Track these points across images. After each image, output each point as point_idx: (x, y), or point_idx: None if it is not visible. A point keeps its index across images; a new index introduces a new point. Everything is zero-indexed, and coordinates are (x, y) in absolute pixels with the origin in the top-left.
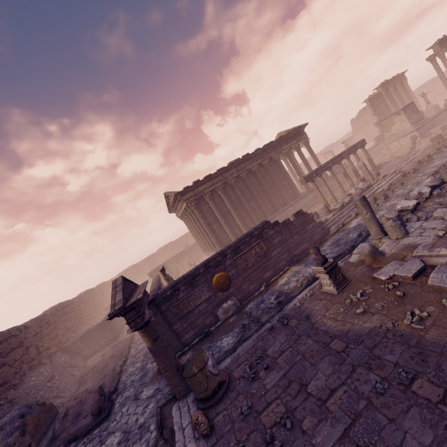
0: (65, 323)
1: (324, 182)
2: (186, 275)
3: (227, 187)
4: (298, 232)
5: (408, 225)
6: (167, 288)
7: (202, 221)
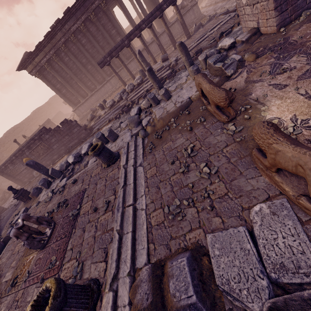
0: (17, 139)
1: (121, 64)
2: (7, 160)
3: (62, 53)
4: (67, 134)
5: (59, 179)
6: (1, 166)
7: (51, 88)
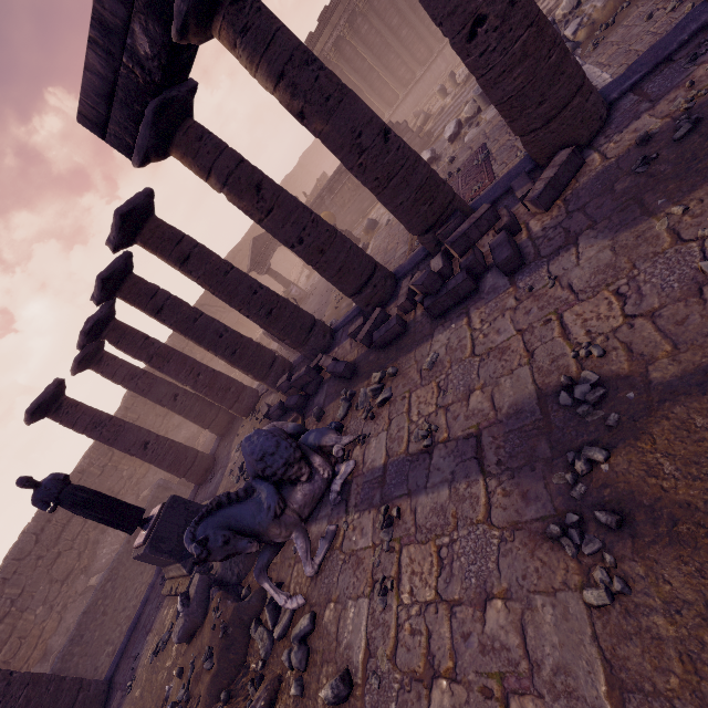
0: None
1: None
2: None
3: (357, 20)
4: None
5: None
6: None
7: None
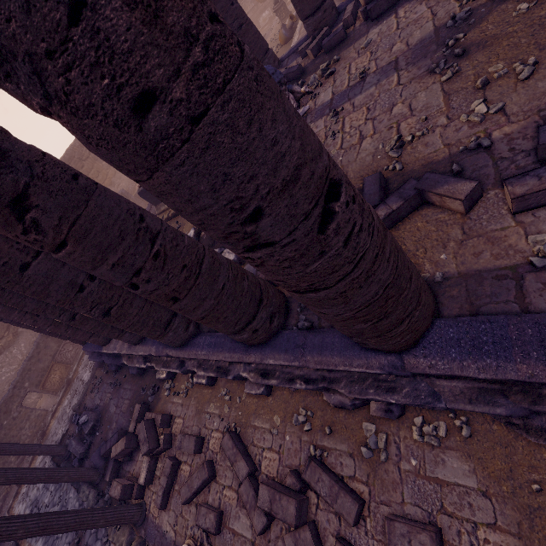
0: None
1: None
2: None
3: None
4: None
5: None
6: None
7: None
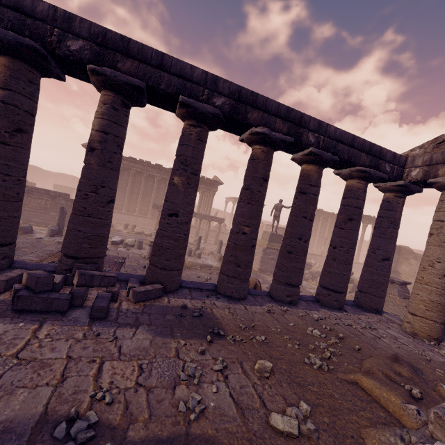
0: None
1: None
2: None
3: (127, 172)
4: None
5: None
6: None
7: None
